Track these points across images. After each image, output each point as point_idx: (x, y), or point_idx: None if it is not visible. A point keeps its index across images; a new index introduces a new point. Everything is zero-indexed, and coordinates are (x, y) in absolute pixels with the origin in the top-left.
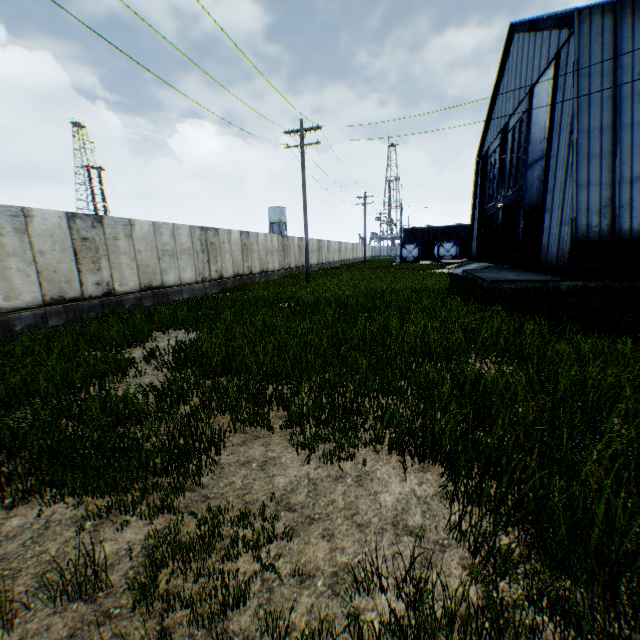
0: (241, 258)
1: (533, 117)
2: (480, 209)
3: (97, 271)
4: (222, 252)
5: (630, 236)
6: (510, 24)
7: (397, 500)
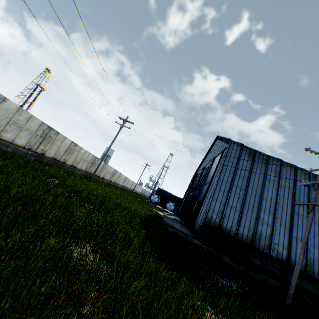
0: (64, 152)
1: (212, 167)
2: (188, 194)
3: None
4: (54, 143)
5: (225, 231)
6: (217, 135)
7: None
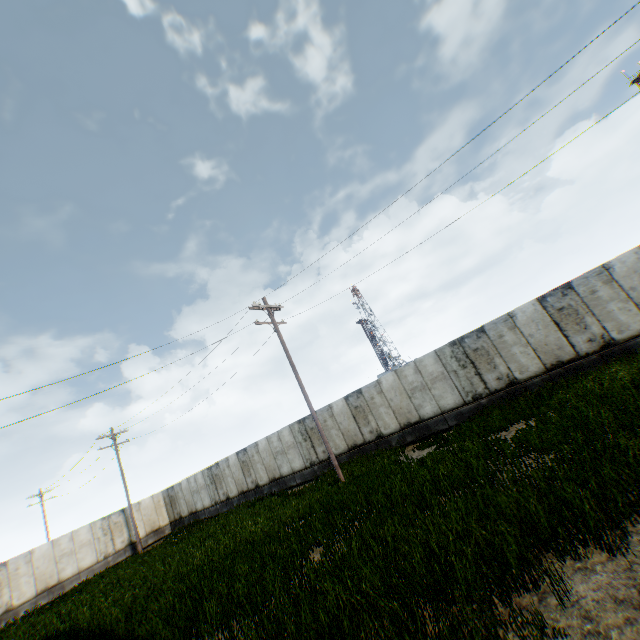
0: (356, 425)
1: None
2: None
3: (250, 475)
4: (326, 431)
5: None
6: None
7: None
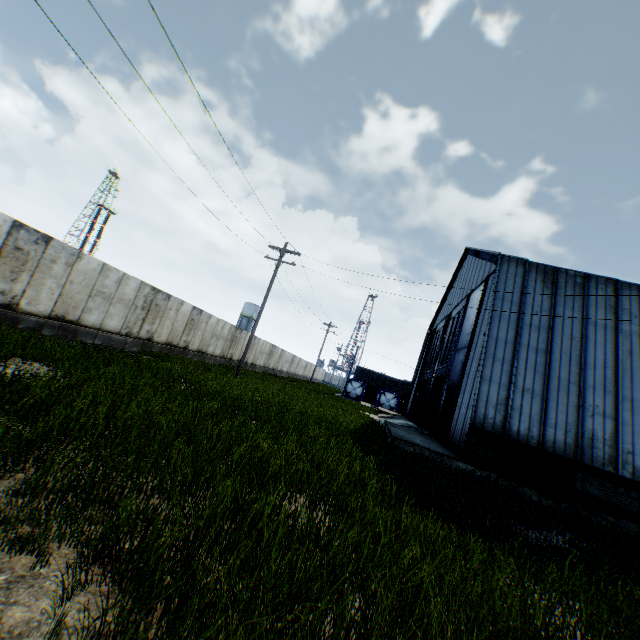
0: (182, 330)
1: (467, 314)
2: (421, 373)
3: (11, 280)
4: (164, 317)
5: (518, 438)
6: (466, 247)
7: (29, 619)
